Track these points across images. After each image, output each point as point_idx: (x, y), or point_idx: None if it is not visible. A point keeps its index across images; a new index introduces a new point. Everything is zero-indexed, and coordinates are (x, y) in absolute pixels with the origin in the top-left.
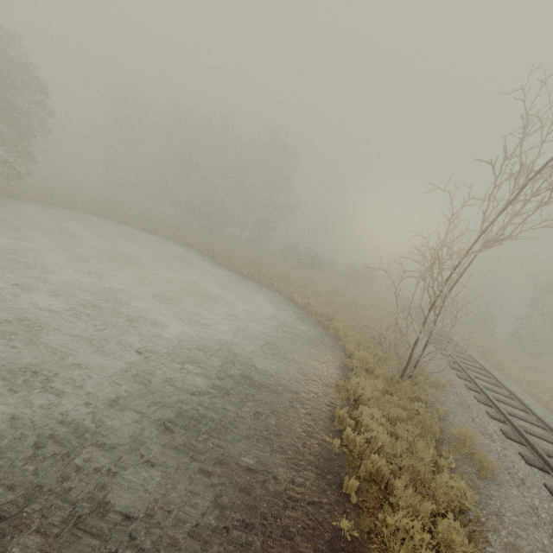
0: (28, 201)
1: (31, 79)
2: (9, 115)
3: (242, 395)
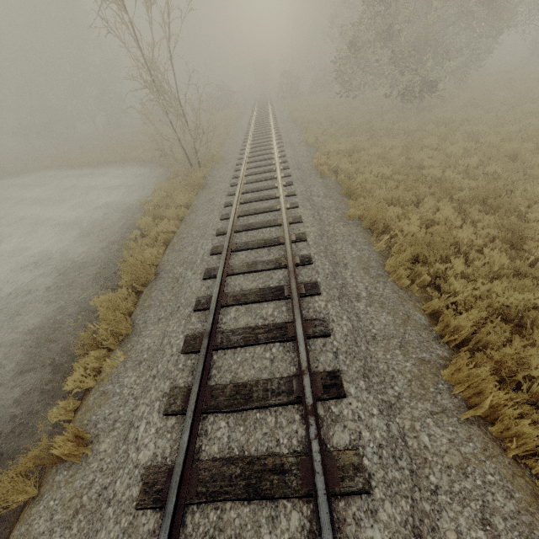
0: None
1: None
2: None
3: (93, 225)
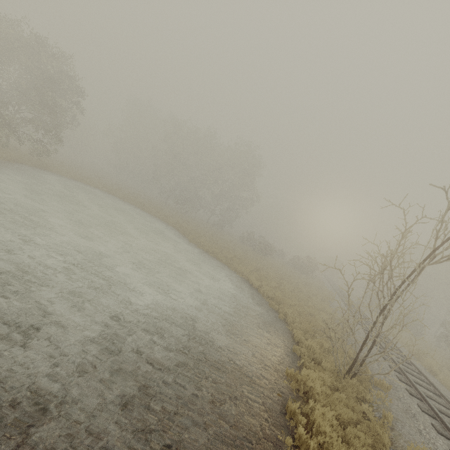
0: (50, 172)
1: (74, 86)
2: (52, 108)
3: (200, 373)
